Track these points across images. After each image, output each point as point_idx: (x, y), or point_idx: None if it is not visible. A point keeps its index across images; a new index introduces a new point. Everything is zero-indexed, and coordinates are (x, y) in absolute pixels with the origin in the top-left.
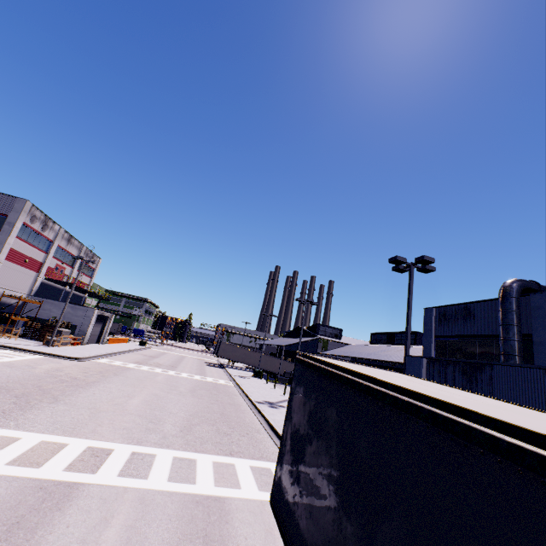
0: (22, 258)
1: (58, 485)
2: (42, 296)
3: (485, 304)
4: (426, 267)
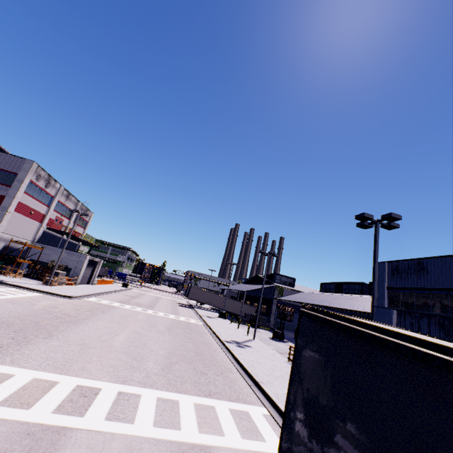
0: (28, 210)
1: (46, 431)
2: (43, 243)
3: (439, 260)
4: (390, 224)
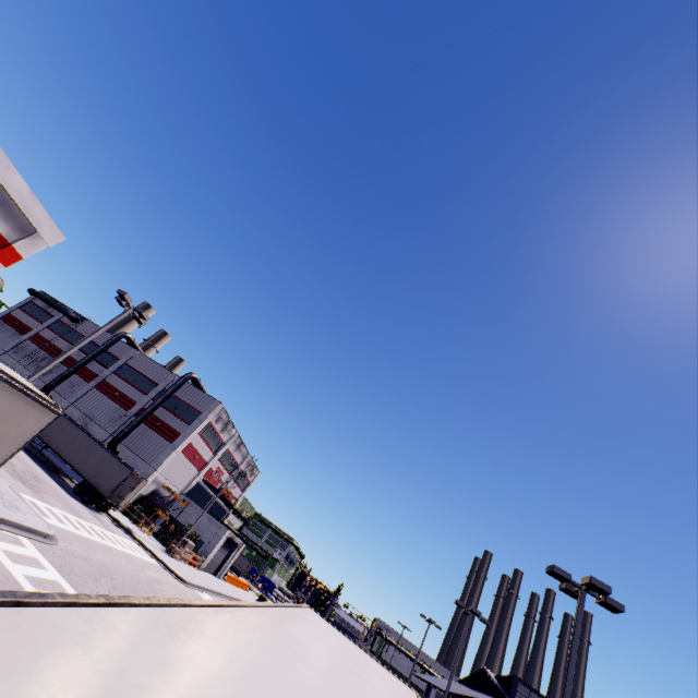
0: (194, 454)
1: None
2: (192, 497)
3: None
4: (605, 599)
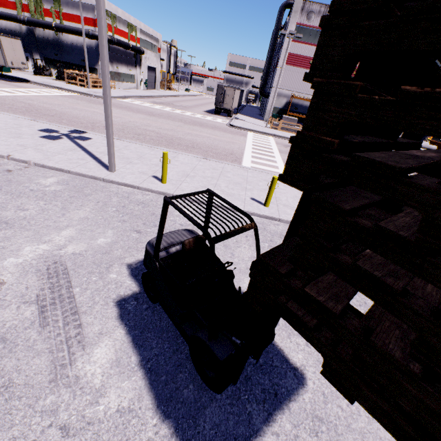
0: (306, 62)
1: None
2: None
3: None
4: None
